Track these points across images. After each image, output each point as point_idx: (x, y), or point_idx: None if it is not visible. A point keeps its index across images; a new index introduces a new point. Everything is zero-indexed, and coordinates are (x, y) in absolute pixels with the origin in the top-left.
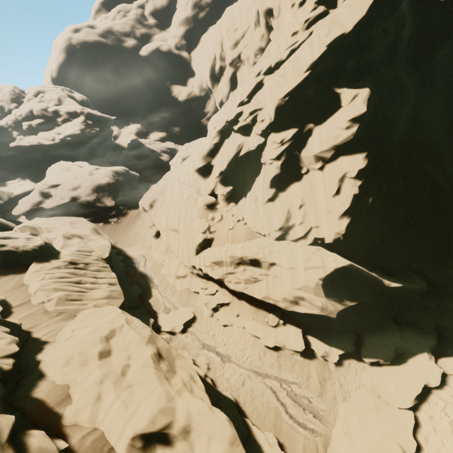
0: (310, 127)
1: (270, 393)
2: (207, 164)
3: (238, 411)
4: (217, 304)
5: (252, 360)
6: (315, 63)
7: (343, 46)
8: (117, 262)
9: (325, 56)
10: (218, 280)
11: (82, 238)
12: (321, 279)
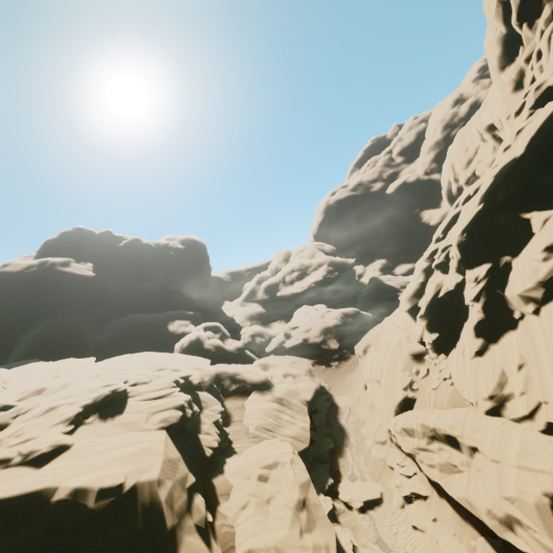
0: (506, 260)
1: None
2: (415, 306)
3: None
4: (411, 492)
5: None
6: (486, 195)
7: (522, 168)
8: (322, 408)
9: (499, 184)
10: (410, 456)
11: (294, 377)
12: (548, 496)
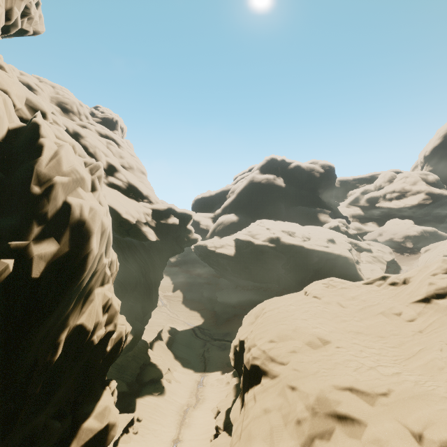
0: None
1: None
2: None
3: None
4: None
5: None
6: None
7: None
8: (392, 267)
9: None
10: None
11: (382, 252)
12: None
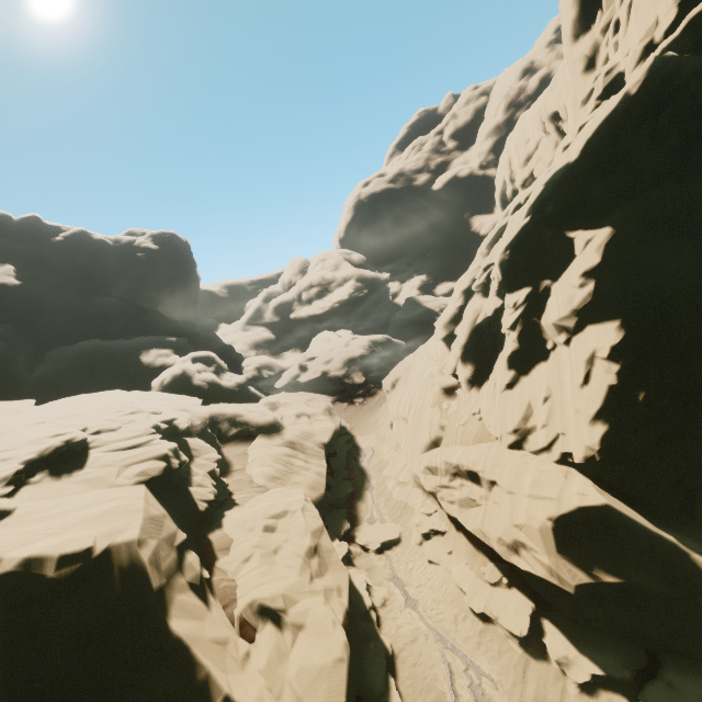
0: (547, 285)
1: (443, 670)
2: (451, 333)
3: (389, 666)
4: (430, 529)
5: (443, 619)
6: (534, 206)
7: (574, 176)
8: (342, 450)
9: (549, 194)
10: (432, 494)
11: (309, 417)
12: (552, 520)
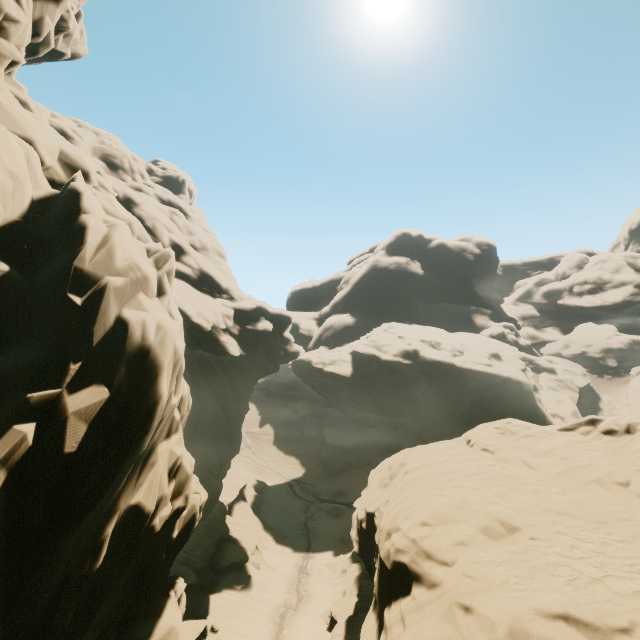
0: None
1: None
2: None
3: None
4: None
5: None
6: None
7: None
8: (587, 396)
9: None
10: None
11: (571, 373)
12: None
